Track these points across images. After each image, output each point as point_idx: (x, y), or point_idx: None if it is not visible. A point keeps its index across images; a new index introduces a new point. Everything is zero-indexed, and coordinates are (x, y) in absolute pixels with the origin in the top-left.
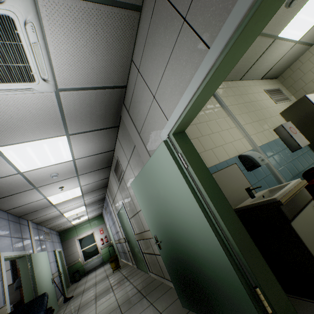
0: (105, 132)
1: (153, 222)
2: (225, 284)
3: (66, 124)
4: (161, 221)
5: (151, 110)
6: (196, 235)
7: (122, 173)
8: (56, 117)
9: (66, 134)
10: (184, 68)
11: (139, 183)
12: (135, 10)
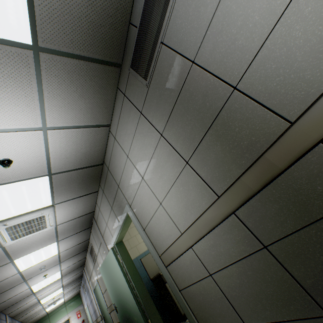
0: (83, 232)
1: (112, 294)
2: (140, 322)
3: (58, 236)
4: (115, 292)
5: (106, 229)
6: (128, 298)
7: (96, 257)
8: (53, 235)
9: (57, 241)
10: (114, 222)
11: (103, 268)
12: (95, 192)
